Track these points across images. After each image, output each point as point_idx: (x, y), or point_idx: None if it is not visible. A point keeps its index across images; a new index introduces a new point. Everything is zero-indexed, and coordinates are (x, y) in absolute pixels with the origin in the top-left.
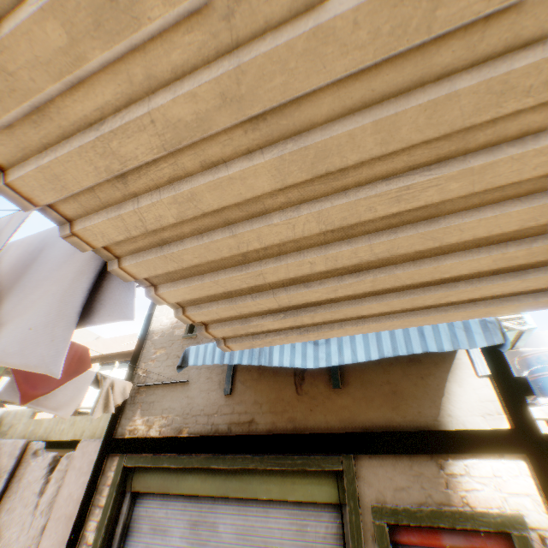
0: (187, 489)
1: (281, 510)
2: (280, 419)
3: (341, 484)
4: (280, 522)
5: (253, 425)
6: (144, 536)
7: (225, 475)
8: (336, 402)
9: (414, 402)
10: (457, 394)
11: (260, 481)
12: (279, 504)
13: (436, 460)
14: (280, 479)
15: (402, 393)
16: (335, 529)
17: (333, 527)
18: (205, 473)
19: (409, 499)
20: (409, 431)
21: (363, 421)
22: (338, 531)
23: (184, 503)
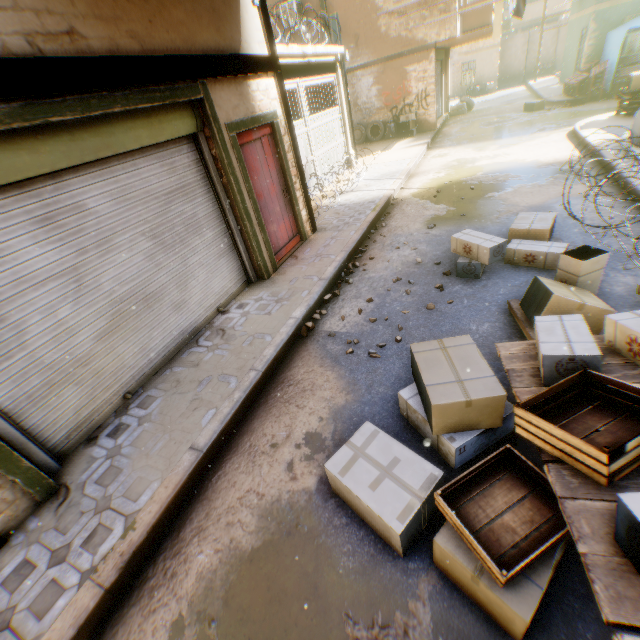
0: (7, 176)
1: (149, 159)
2: (118, 33)
3: (197, 115)
4: (153, 170)
5: (81, 41)
6: None
7: (71, 135)
8: (173, 14)
9: (228, 26)
10: (247, 22)
11: (126, 130)
12: (144, 154)
13: (246, 82)
14: (146, 122)
15: (219, 14)
16: (194, 158)
17: (193, 157)
18: (29, 141)
19: (241, 115)
20: (235, 56)
21: (201, 45)
22: (197, 158)
23: None
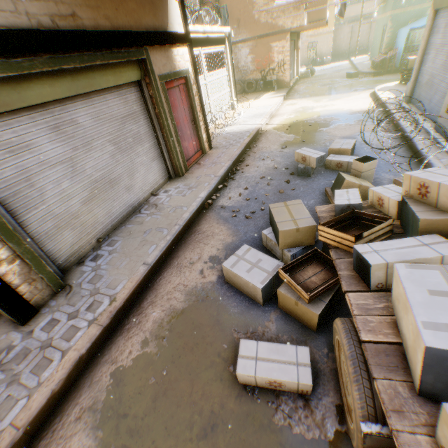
0: (38, 99)
1: (113, 95)
2: (99, 16)
3: (141, 69)
4: (115, 102)
5: (79, 21)
6: (6, 164)
7: (72, 77)
8: (129, 5)
9: (160, 13)
10: (172, 11)
11: (101, 76)
12: (110, 91)
13: (171, 50)
14: (113, 72)
15: (156, 6)
16: (139, 96)
17: (138, 95)
18: (50, 79)
19: (167, 70)
20: (165, 33)
21: (145, 25)
22: (140, 96)
23: (32, 116)
